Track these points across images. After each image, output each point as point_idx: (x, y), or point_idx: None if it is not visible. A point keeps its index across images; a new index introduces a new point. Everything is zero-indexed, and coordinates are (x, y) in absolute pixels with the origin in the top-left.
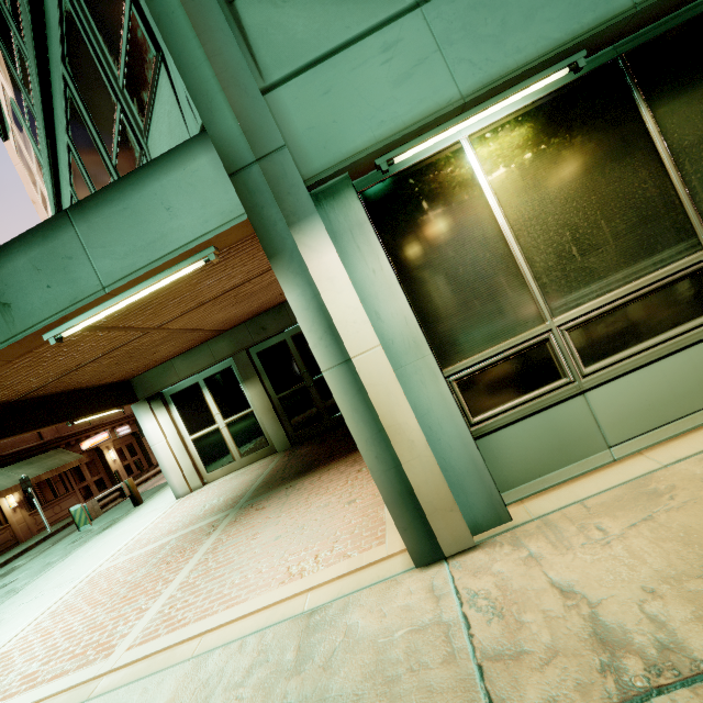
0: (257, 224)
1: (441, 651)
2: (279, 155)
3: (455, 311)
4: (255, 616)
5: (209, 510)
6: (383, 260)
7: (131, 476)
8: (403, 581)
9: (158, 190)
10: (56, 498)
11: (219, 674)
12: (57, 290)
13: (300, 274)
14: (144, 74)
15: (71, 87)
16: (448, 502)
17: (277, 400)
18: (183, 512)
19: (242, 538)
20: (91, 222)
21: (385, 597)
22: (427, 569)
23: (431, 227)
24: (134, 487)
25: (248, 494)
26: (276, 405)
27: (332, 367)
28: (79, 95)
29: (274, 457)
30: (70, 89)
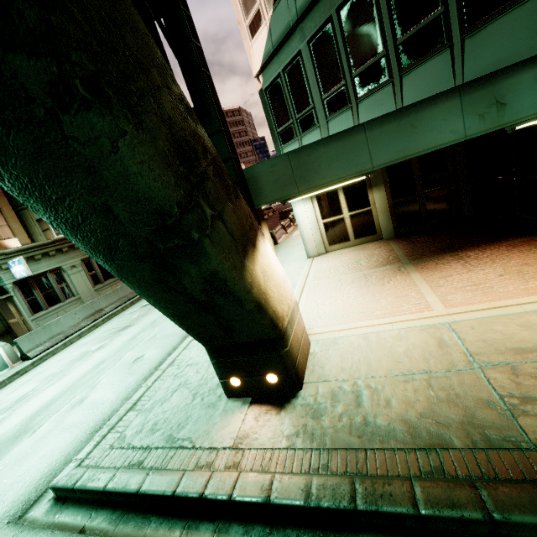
0: None
1: None
2: None
3: None
4: None
5: (370, 263)
6: None
7: None
8: None
9: None
10: None
11: None
12: None
13: None
14: None
15: None
16: None
17: (391, 204)
18: (338, 264)
19: (455, 275)
20: None
21: None
22: None
23: None
24: None
25: (404, 258)
26: (389, 207)
27: None
28: None
29: (384, 242)
30: None
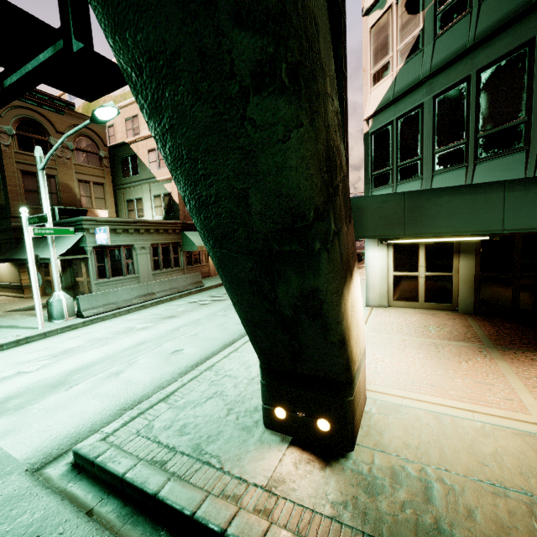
0: None
1: None
2: None
3: None
4: None
5: (442, 333)
6: None
7: None
8: None
9: None
10: None
11: None
12: None
13: None
14: None
15: None
16: None
17: (478, 276)
18: (402, 322)
19: None
20: None
21: None
22: None
23: None
24: None
25: (486, 339)
26: (474, 280)
27: None
28: None
29: (460, 314)
30: None
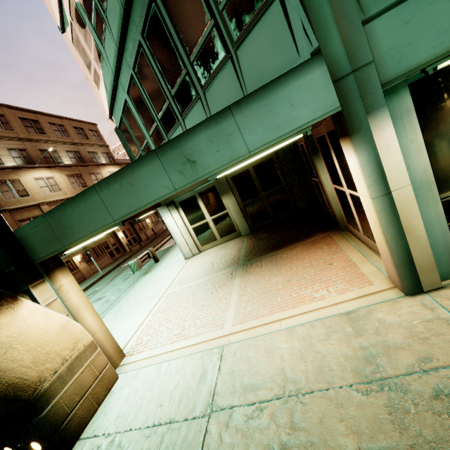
0: (346, 113)
1: (448, 329)
2: (367, 68)
3: (449, 163)
4: (308, 314)
5: (219, 266)
6: (418, 134)
7: (131, 246)
8: (401, 301)
9: (286, 93)
10: (98, 257)
11: (307, 335)
12: (222, 153)
13: (369, 143)
14: (252, 3)
15: (159, 3)
16: (432, 266)
17: (242, 206)
18: (199, 266)
19: (261, 280)
20: (244, 113)
21: (393, 308)
22: (414, 297)
23: (446, 111)
24: (154, 252)
25: (242, 258)
26: (241, 209)
27: (379, 196)
28: (166, 9)
29: (242, 238)
30: (157, 4)
